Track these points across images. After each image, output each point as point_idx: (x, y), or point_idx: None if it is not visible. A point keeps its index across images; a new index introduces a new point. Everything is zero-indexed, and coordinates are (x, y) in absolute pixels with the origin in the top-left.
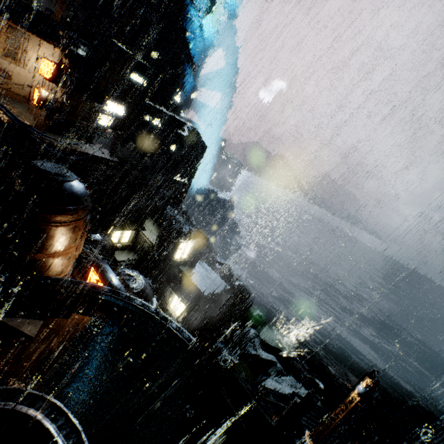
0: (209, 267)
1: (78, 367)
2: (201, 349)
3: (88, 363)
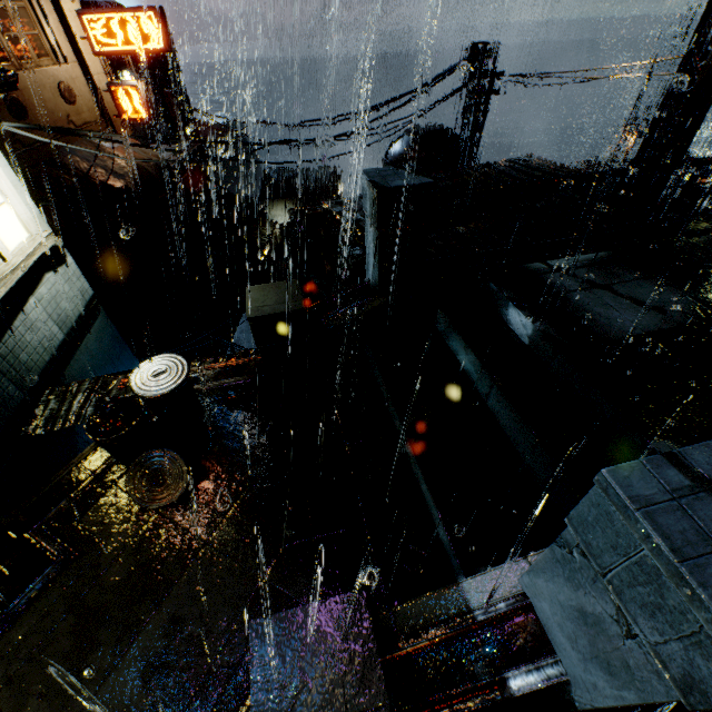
0: None
1: None
2: None
3: None
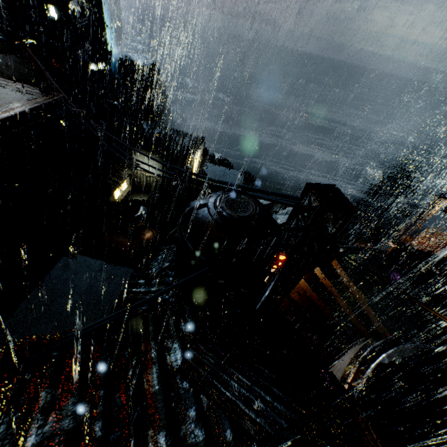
0: (213, 164)
1: (359, 314)
2: (393, 253)
3: (359, 308)
